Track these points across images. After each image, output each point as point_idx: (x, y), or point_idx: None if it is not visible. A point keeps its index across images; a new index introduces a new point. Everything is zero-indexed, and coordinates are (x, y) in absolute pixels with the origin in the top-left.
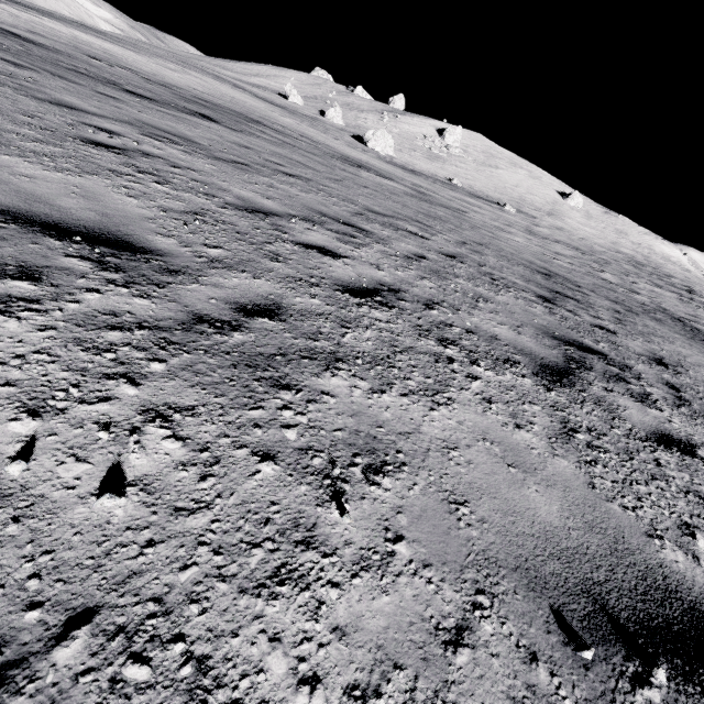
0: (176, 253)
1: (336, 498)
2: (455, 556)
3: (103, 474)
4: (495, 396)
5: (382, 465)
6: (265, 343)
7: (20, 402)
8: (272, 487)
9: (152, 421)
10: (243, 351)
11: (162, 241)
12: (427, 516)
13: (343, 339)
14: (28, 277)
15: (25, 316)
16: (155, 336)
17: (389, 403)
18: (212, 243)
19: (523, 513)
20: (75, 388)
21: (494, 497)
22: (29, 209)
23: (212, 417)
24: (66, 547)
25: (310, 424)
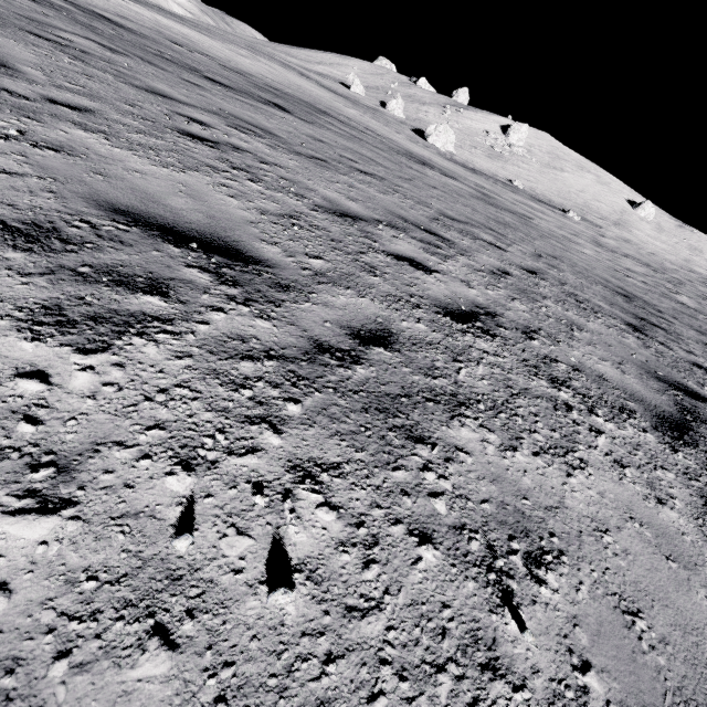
0: (283, 264)
1: (506, 602)
2: (652, 695)
3: (266, 553)
4: (625, 458)
5: (540, 554)
6: (388, 380)
7: (172, 450)
8: (438, 582)
9: (302, 482)
10: (369, 390)
11: (267, 249)
12: (605, 632)
13: (459, 376)
14: (157, 292)
15: (162, 339)
16: (284, 368)
17: (525, 464)
18: (312, 252)
19: (702, 630)
20: (221, 434)
21: (666, 605)
22: (145, 210)
23: (359, 479)
24: (245, 657)
25: (455, 491)
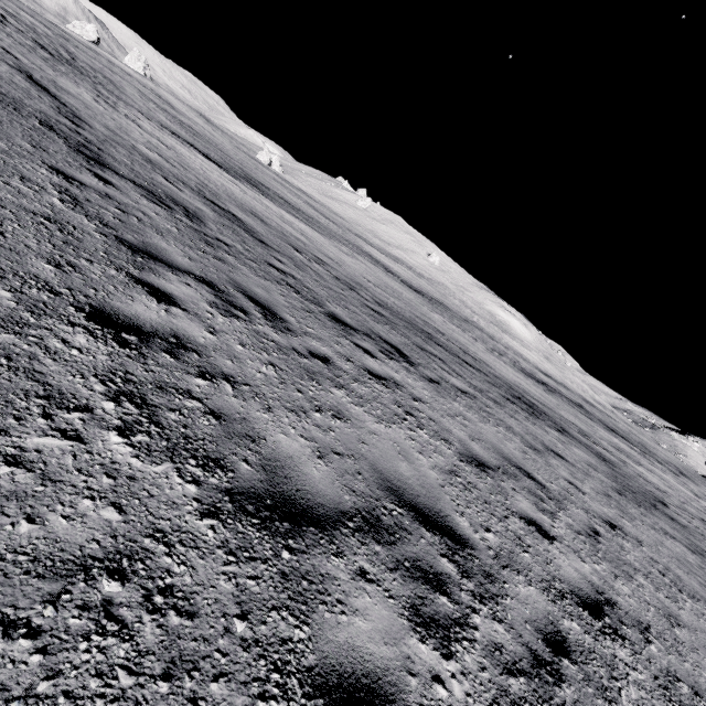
0: None
1: None
2: None
3: None
4: None
5: None
6: None
7: None
8: None
9: None
10: None
11: None
12: None
13: None
14: None
15: None
16: None
17: None
18: None
19: None
20: None
21: None
22: None
23: None
24: None
25: None
